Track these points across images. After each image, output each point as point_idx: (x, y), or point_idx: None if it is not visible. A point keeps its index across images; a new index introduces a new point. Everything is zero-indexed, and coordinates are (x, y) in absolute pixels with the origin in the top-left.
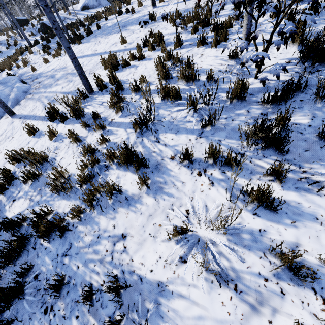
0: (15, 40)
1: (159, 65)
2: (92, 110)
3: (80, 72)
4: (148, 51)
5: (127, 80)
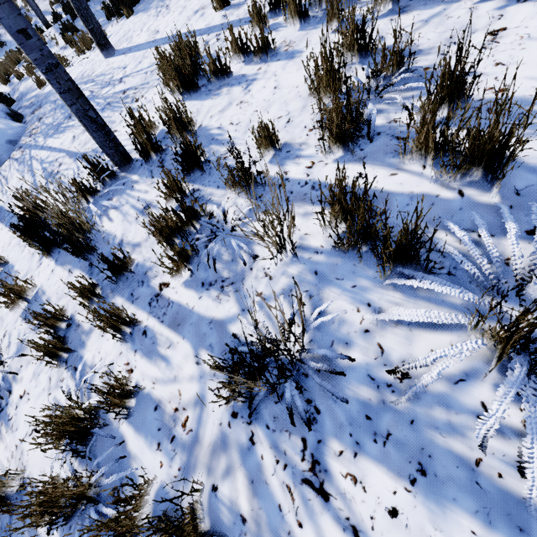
0: (26, 16)
1: (322, 83)
2: (119, 228)
3: (80, 110)
4: (284, 25)
5: (220, 132)
